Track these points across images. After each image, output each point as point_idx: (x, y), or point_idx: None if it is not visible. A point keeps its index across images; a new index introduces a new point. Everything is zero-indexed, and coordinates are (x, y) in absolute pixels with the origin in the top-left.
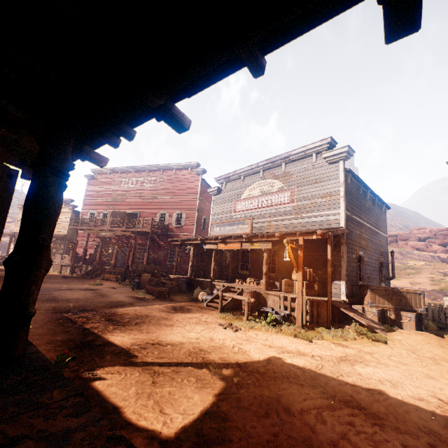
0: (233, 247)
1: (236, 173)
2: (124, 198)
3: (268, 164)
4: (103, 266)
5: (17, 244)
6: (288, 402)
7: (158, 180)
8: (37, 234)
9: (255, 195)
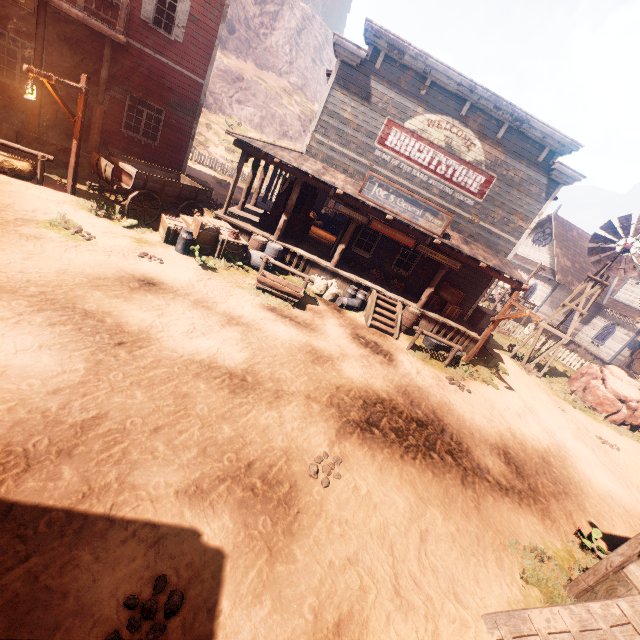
0: (400, 240)
1: (424, 62)
2: None
3: (489, 104)
4: None
5: None
6: (590, 477)
7: None
8: None
9: (435, 142)
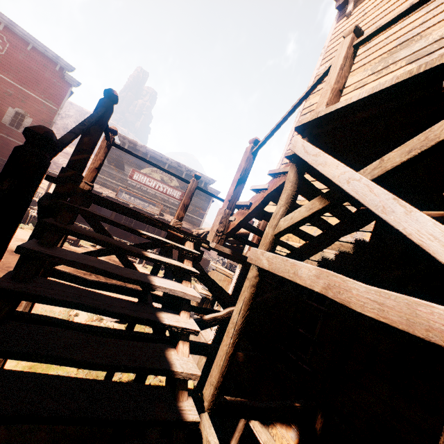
0: None
1: (145, 148)
2: None
3: (175, 165)
4: None
5: None
6: None
7: None
8: None
9: (156, 178)
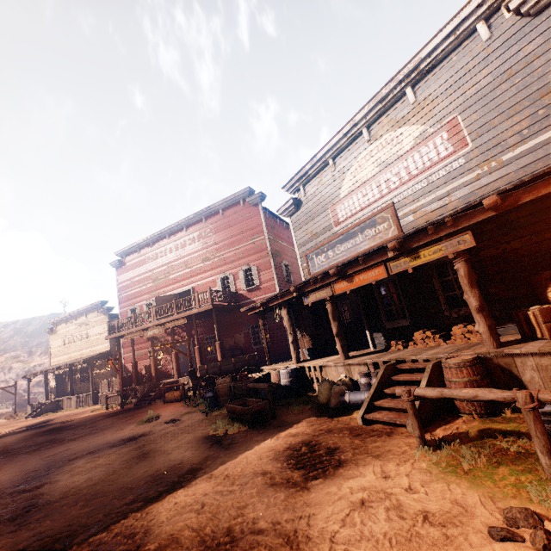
0: (368, 279)
1: (316, 160)
2: (167, 275)
3: (374, 109)
4: (165, 379)
5: None
6: None
7: (203, 234)
8: None
9: (368, 177)
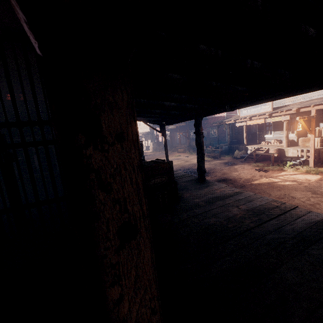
0: (258, 122)
1: None
2: None
3: None
4: (174, 145)
5: (198, 155)
6: (293, 195)
7: None
8: (202, 152)
9: None
